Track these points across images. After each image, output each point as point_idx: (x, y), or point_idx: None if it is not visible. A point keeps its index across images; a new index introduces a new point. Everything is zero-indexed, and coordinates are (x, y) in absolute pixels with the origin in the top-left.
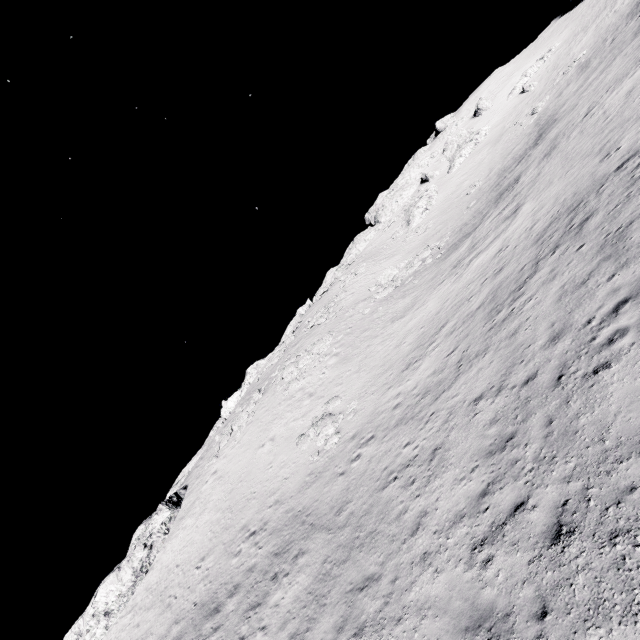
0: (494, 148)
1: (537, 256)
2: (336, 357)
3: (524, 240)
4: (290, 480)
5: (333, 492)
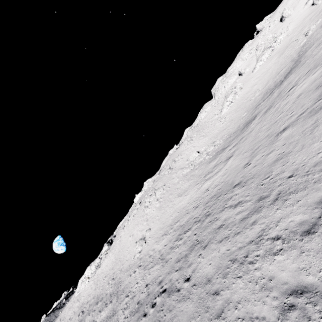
0: (278, 59)
1: (198, 217)
2: (159, 204)
3: (209, 195)
4: (126, 262)
5: (125, 282)
